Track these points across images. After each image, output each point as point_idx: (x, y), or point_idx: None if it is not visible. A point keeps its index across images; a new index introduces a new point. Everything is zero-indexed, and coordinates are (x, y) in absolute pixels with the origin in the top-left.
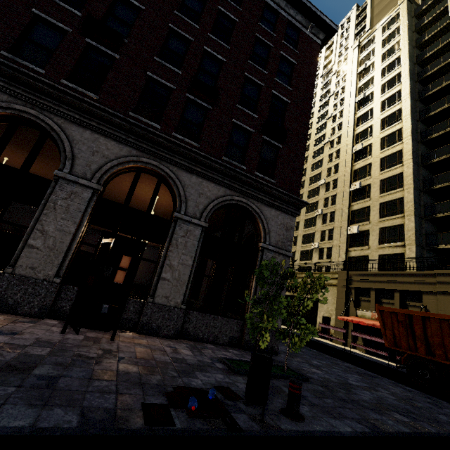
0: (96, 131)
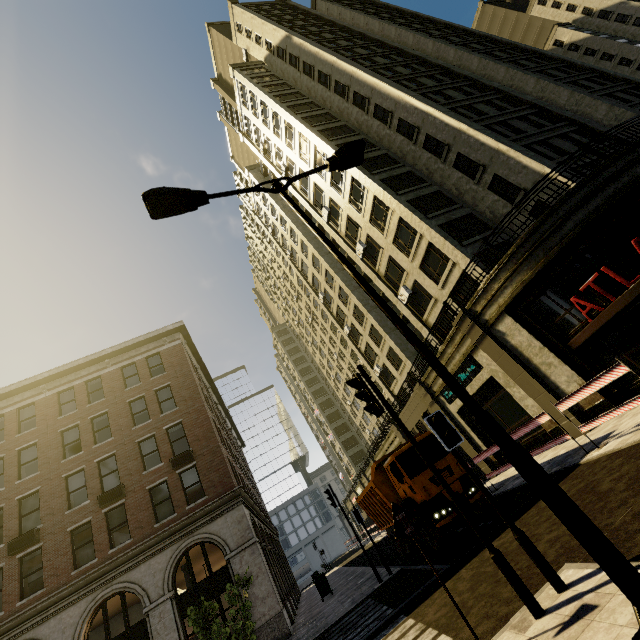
0: (57, 613)
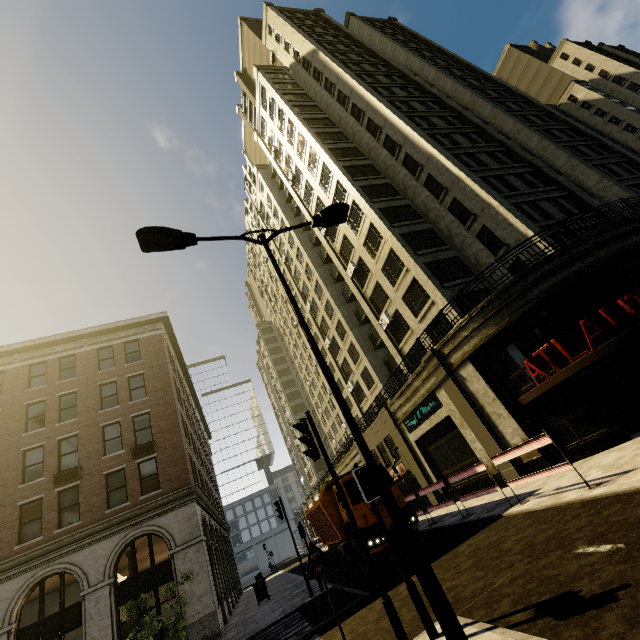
0: None
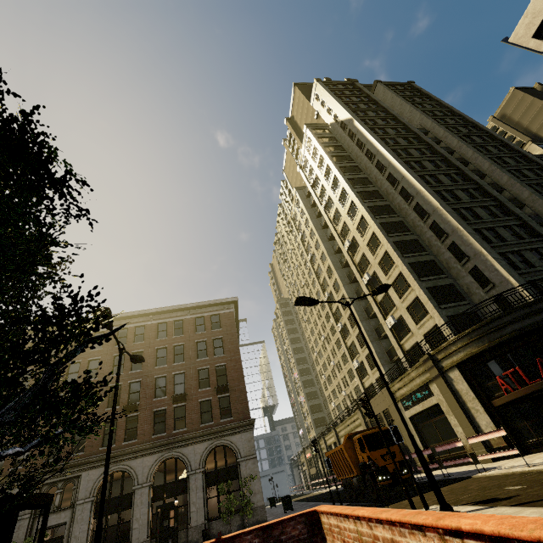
0: (142, 456)
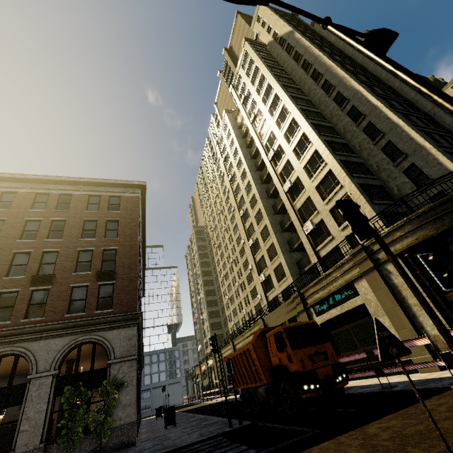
0: None
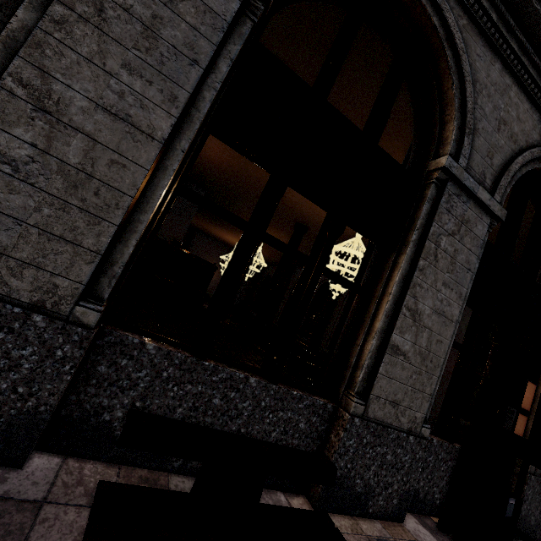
0: (508, 68)
